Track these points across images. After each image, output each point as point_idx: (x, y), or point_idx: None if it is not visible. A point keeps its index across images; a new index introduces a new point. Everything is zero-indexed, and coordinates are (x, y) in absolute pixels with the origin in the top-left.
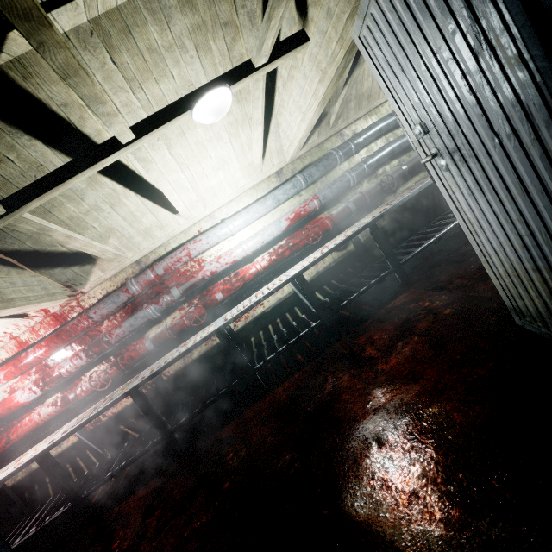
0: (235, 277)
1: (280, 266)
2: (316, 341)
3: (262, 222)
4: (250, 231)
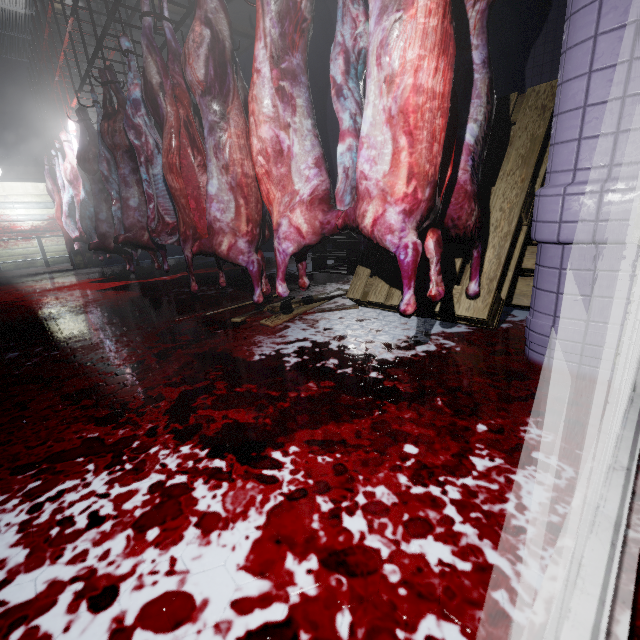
0: (8, 227)
1: (37, 234)
2: (38, 267)
3: (35, 212)
4: (26, 212)
